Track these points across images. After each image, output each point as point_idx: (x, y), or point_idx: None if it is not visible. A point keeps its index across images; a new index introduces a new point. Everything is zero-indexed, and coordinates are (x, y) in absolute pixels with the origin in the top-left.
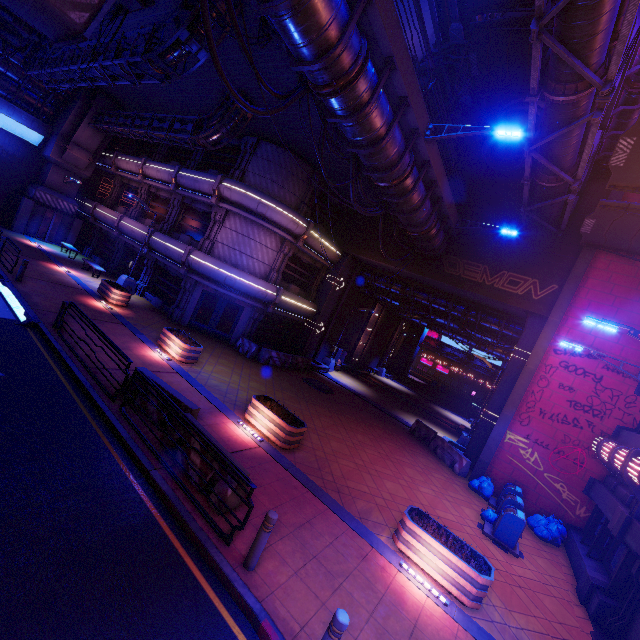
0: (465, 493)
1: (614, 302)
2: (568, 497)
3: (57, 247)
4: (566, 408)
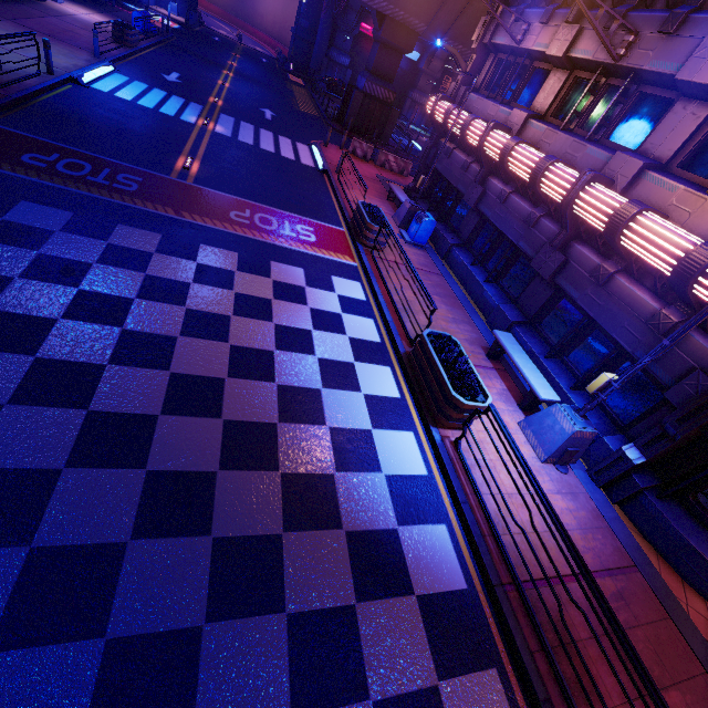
0: None
1: None
2: None
3: (417, 128)
4: None
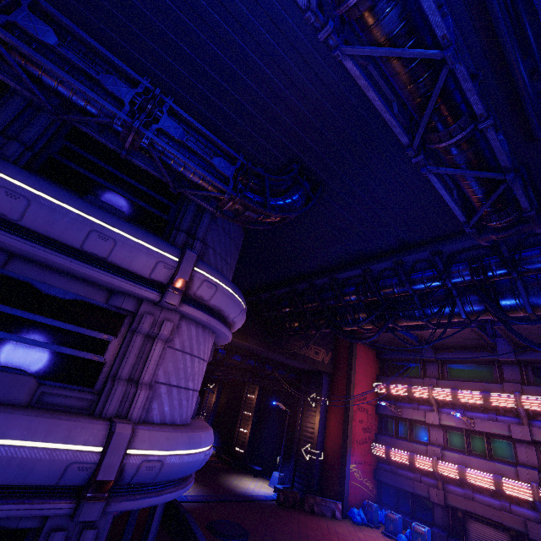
0: (371, 533)
1: (364, 367)
2: (371, 487)
3: None
4: (362, 434)
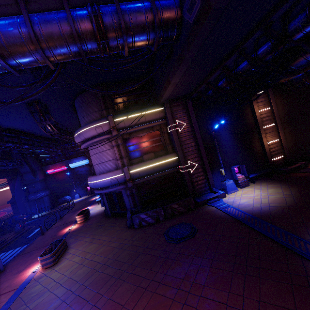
0: None
1: None
2: None
3: None
4: None
